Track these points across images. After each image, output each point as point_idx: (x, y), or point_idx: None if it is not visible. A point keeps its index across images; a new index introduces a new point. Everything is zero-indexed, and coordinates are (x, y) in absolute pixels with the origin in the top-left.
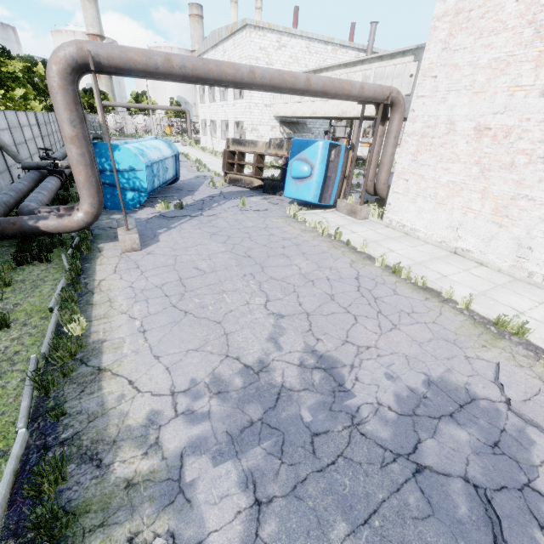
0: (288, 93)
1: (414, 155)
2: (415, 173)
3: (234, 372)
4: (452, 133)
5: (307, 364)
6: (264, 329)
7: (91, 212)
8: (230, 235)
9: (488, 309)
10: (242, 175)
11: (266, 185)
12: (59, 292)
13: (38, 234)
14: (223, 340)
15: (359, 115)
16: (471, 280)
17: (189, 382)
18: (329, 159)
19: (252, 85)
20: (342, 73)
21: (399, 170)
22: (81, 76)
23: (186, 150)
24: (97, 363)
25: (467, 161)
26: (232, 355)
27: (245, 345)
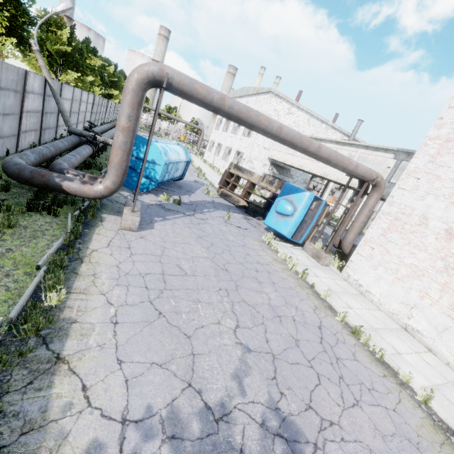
0: (299, 150)
1: (384, 230)
2: (382, 245)
3: (193, 411)
4: (424, 226)
5: (269, 425)
6: (231, 361)
7: (110, 188)
8: (214, 242)
9: (444, 411)
10: (233, 193)
11: (249, 208)
12: (52, 251)
13: (58, 190)
14: (189, 361)
15: (337, 180)
16: (423, 367)
17: (145, 410)
18: (309, 207)
19: (277, 137)
20: (333, 147)
21: (367, 237)
22: (150, 87)
23: (192, 157)
24: (58, 348)
25: (433, 254)
26: (195, 385)
27: (209, 376)
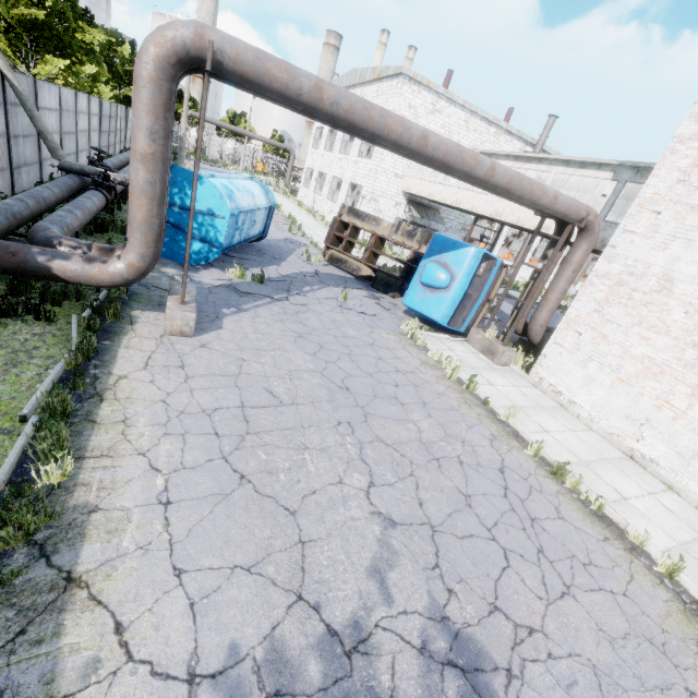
0: (457, 176)
1: (599, 303)
2: (594, 328)
3: (308, 643)
4: (666, 294)
5: (434, 649)
6: (365, 546)
7: (137, 267)
8: (323, 343)
9: None
10: (349, 256)
11: (378, 279)
12: (46, 386)
13: (47, 277)
14: (295, 555)
15: (518, 223)
16: (662, 516)
17: (227, 653)
18: (475, 272)
19: (419, 154)
20: (509, 166)
21: (571, 316)
22: (185, 74)
23: (278, 198)
24: (68, 561)
25: (680, 338)
26: (308, 597)
27: (331, 577)
